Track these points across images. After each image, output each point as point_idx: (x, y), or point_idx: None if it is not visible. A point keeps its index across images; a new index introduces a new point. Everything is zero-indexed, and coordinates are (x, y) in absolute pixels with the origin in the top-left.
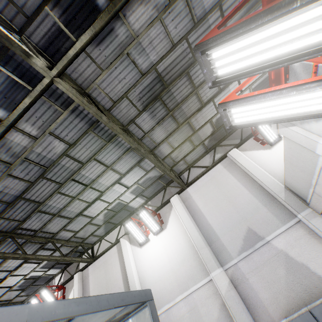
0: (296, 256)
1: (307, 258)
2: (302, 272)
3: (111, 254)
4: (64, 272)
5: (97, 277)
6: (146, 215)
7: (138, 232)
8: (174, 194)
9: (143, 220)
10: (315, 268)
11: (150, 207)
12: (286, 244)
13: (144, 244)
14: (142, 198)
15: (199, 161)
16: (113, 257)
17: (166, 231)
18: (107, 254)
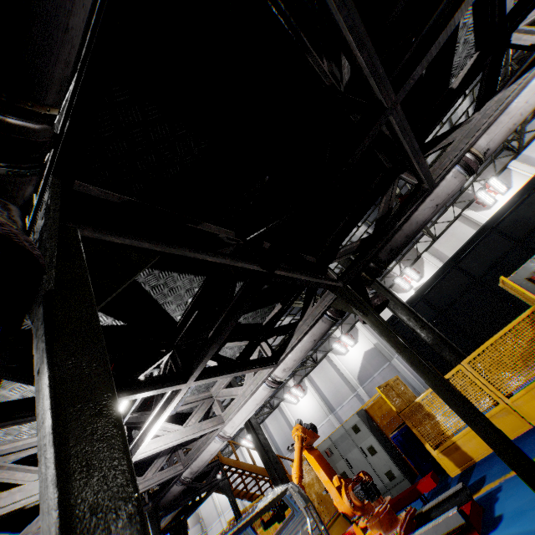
0: None
1: None
2: None
3: (455, 227)
4: (400, 263)
5: (450, 246)
6: (494, 181)
7: (487, 197)
8: (508, 162)
9: (491, 186)
10: None
11: (481, 181)
12: None
13: (492, 206)
14: (473, 177)
15: (525, 128)
16: (460, 227)
17: (512, 189)
18: (451, 229)
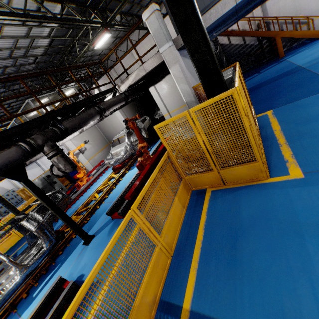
0: (2, 186)
1: (5, 186)
2: (3, 189)
3: None
4: None
5: None
6: None
7: None
8: None
9: None
10: (7, 187)
11: None
12: (0, 183)
13: None
14: None
15: None
16: None
17: None
18: None
